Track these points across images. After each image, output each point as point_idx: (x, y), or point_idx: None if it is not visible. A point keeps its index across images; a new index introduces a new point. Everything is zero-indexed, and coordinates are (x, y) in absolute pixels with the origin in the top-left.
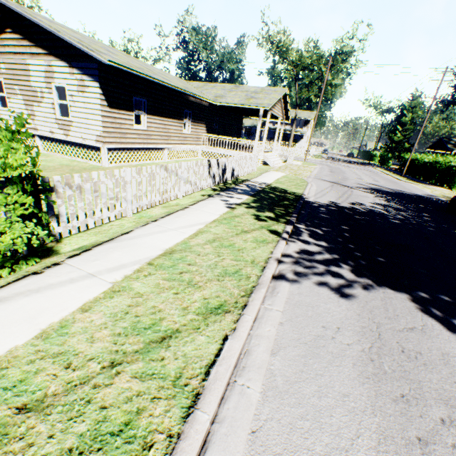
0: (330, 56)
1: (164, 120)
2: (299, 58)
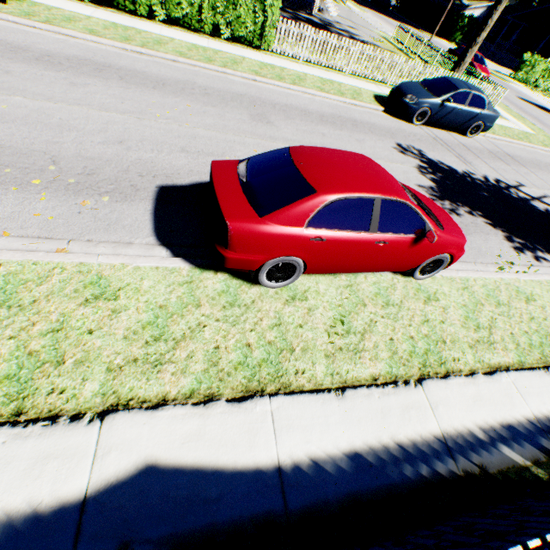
0: None
1: None
2: None
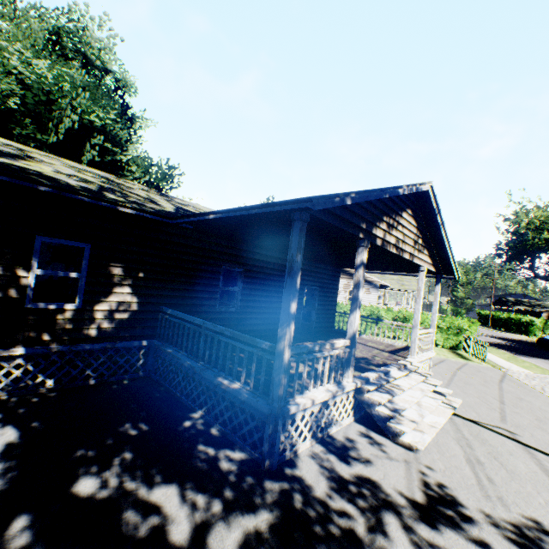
0: None
1: None
2: None
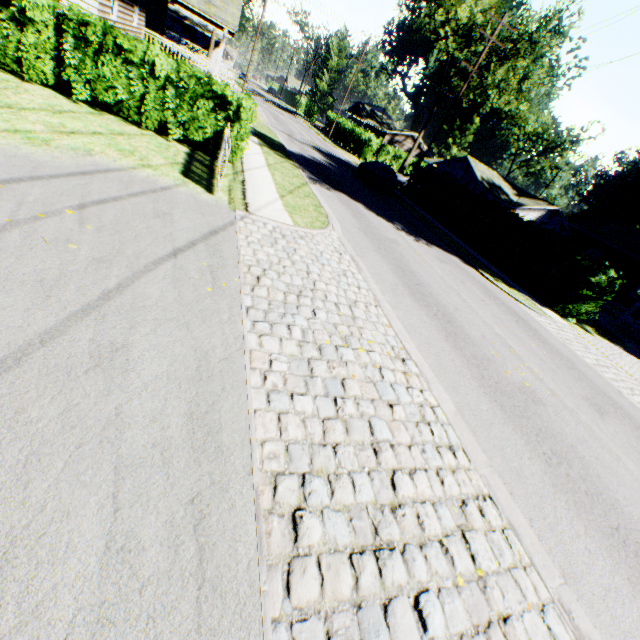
0: None
1: (125, 7)
2: None
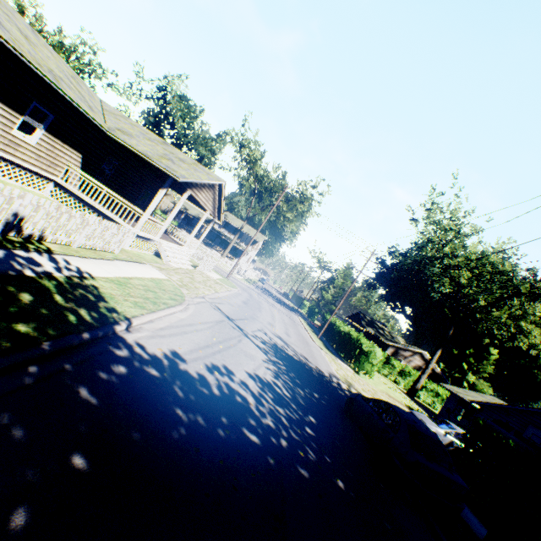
0: (292, 191)
1: None
2: (264, 176)
